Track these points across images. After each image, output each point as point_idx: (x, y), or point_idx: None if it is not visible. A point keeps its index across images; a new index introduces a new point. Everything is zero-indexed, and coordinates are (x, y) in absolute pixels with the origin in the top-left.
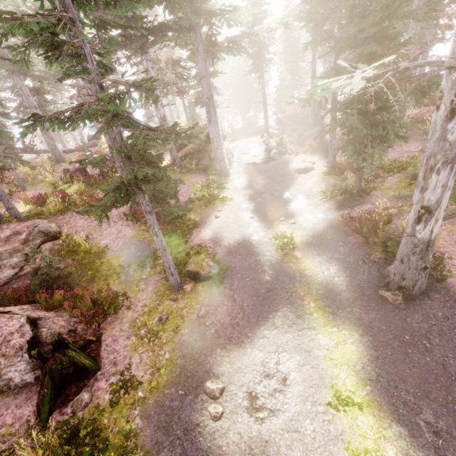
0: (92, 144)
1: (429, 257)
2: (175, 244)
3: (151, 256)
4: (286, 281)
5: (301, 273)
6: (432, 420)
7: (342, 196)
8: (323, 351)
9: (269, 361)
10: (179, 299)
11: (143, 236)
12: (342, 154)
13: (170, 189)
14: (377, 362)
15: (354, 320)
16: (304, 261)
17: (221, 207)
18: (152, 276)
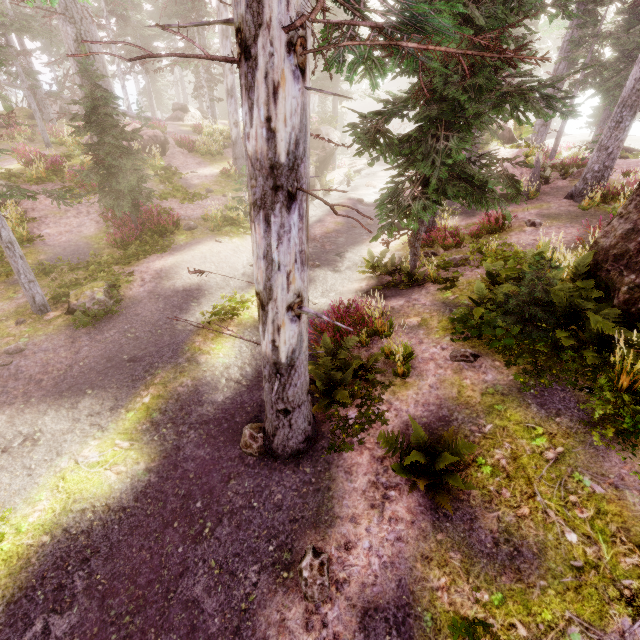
0: (174, 117)
1: (289, 395)
2: (106, 260)
3: (70, 265)
4: (166, 356)
5: (193, 356)
6: (58, 632)
7: (392, 277)
8: (70, 463)
9: (1, 441)
10: (24, 324)
11: (98, 241)
12: (464, 218)
13: (126, 180)
14: (114, 514)
15: (169, 445)
16: (222, 343)
17: (227, 238)
18: (43, 288)
